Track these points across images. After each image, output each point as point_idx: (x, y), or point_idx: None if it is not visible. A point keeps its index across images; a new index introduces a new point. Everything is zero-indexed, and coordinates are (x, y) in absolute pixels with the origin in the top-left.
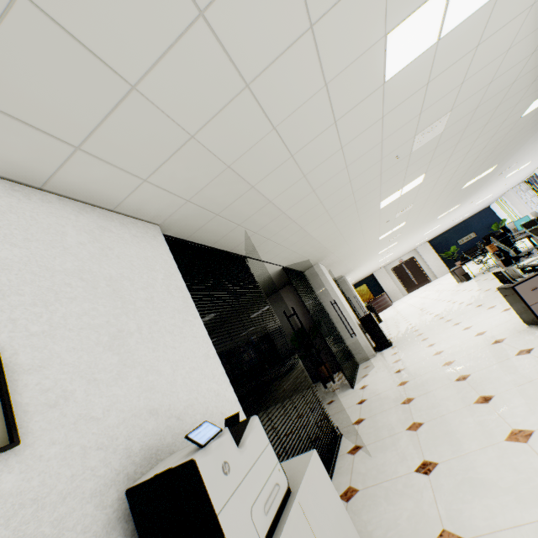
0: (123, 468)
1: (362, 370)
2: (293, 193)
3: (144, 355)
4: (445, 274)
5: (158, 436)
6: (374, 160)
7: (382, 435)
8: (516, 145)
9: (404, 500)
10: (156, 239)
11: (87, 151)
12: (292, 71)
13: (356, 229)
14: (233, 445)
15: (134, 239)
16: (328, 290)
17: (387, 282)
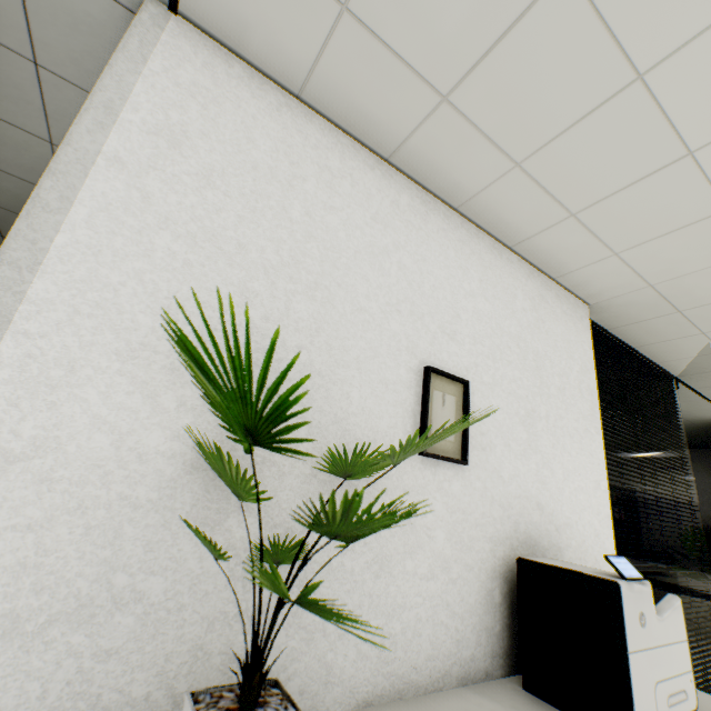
0: (510, 537)
1: None
2: None
3: (544, 445)
4: None
5: (537, 532)
6: None
7: None
8: None
9: None
10: (582, 321)
11: (578, 218)
12: None
13: None
14: (651, 604)
15: (562, 316)
16: None
17: None
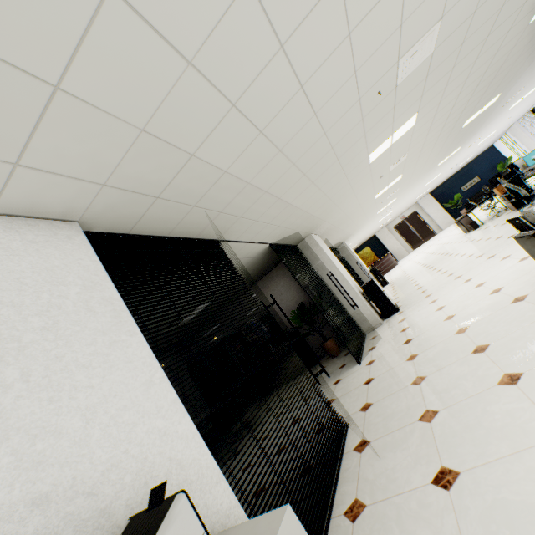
0: None
1: (369, 341)
2: (254, 157)
3: (30, 413)
4: (451, 225)
5: None
6: (350, 101)
7: (392, 426)
8: (522, 65)
9: (420, 528)
10: (72, 240)
11: None
12: None
13: (346, 191)
14: None
15: (29, 246)
16: (324, 261)
17: (391, 242)
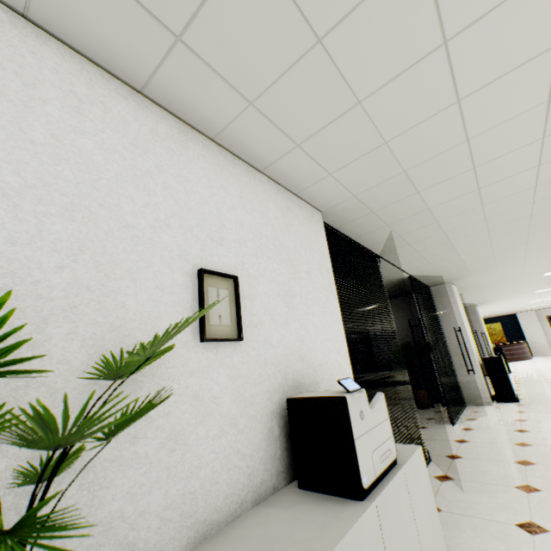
0: (282, 385)
1: (469, 412)
2: (457, 205)
3: (300, 314)
4: None
5: (301, 376)
6: None
7: (481, 479)
8: None
9: (495, 540)
10: (318, 223)
11: (302, 148)
12: (514, 87)
13: (516, 257)
14: (366, 403)
15: (304, 220)
16: (453, 314)
17: (534, 330)
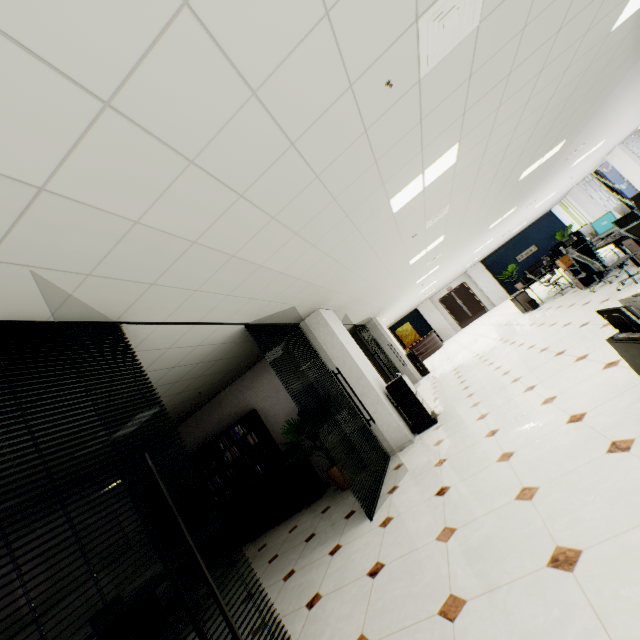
0: None
1: (392, 472)
2: (120, 166)
3: None
4: (505, 300)
5: None
6: (333, 86)
7: None
8: (593, 103)
9: None
10: None
11: None
12: None
13: (364, 252)
14: None
15: None
16: (336, 348)
17: (435, 317)
